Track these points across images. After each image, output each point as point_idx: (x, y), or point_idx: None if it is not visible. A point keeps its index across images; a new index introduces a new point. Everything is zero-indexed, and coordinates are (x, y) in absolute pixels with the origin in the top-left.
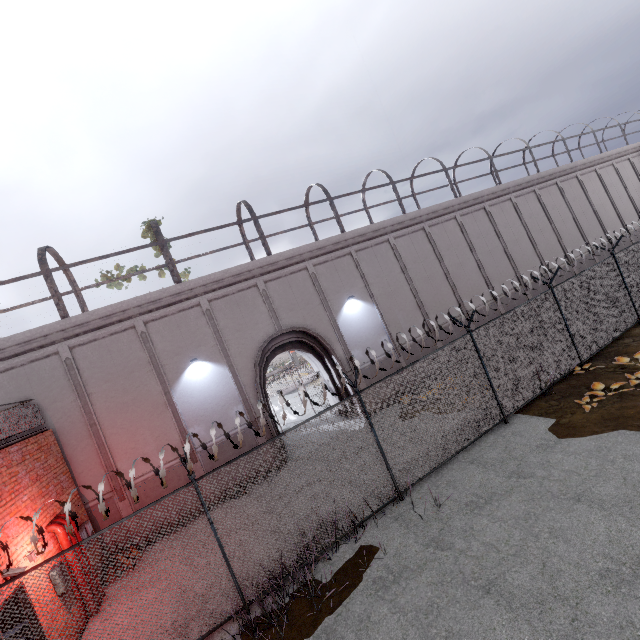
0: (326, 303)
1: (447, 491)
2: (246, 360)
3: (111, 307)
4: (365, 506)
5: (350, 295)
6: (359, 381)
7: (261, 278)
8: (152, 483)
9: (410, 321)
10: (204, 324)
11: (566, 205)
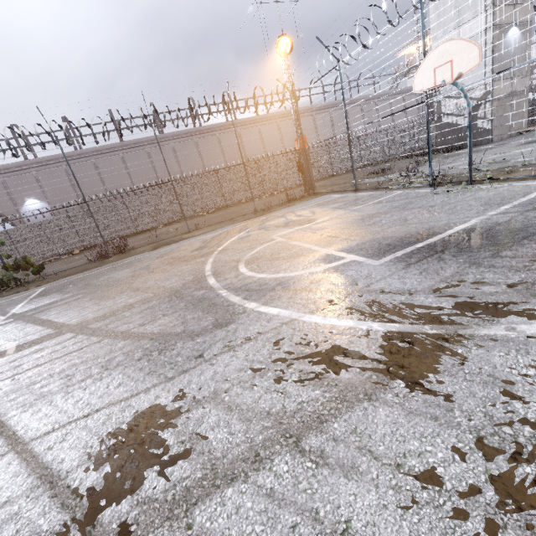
0: (13, 200)
1: None
2: None
3: None
4: None
5: (31, 197)
6: None
7: None
8: None
9: None
10: None
11: (221, 150)
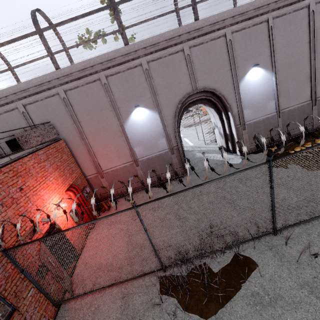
0: (234, 69)
1: (319, 242)
2: (170, 109)
3: (83, 63)
4: (248, 234)
5: (255, 63)
6: (243, 132)
7: (187, 43)
8: (116, 172)
9: (298, 90)
10: (144, 80)
11: None
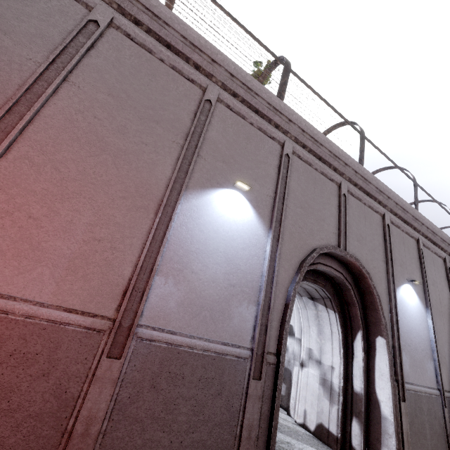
0: (390, 266)
1: None
2: (293, 249)
3: (205, 42)
4: None
5: (409, 279)
6: (403, 407)
7: (346, 182)
8: None
9: None
10: (274, 165)
11: None
